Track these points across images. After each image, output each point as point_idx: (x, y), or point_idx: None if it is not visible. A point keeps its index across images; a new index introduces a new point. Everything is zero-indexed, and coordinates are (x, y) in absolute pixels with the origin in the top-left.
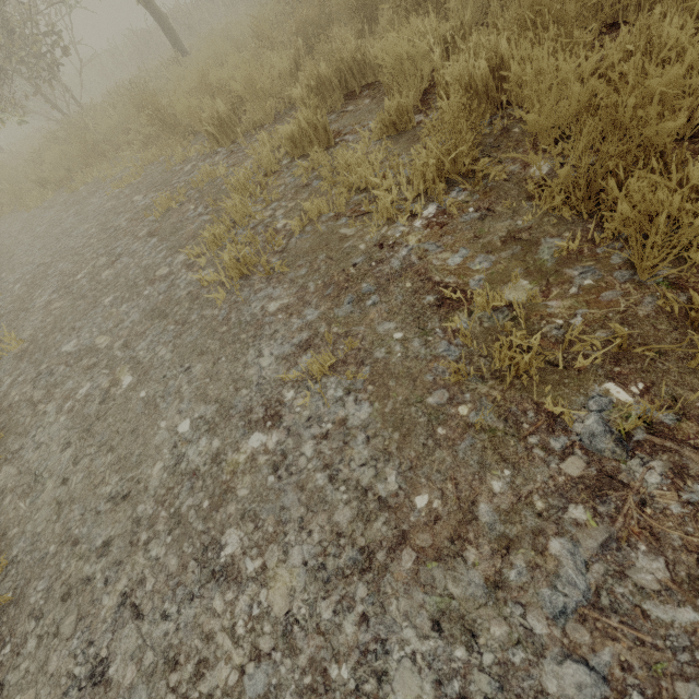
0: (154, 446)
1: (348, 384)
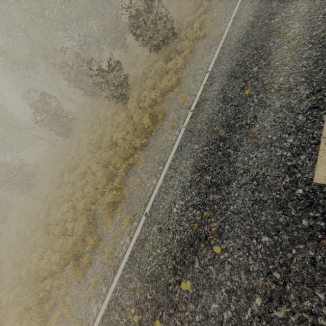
0: None
1: None
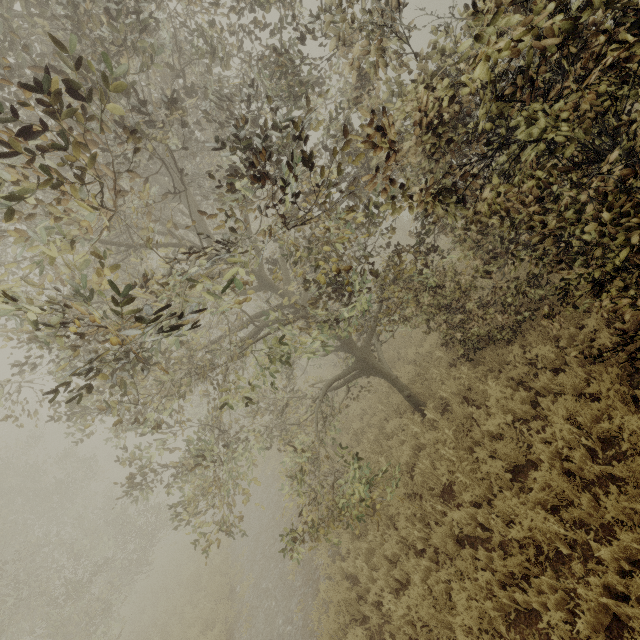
0: (276, 626)
1: (301, 615)
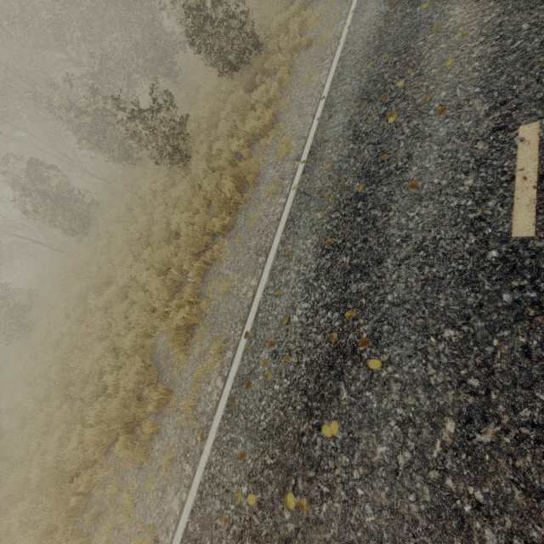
0: None
1: None
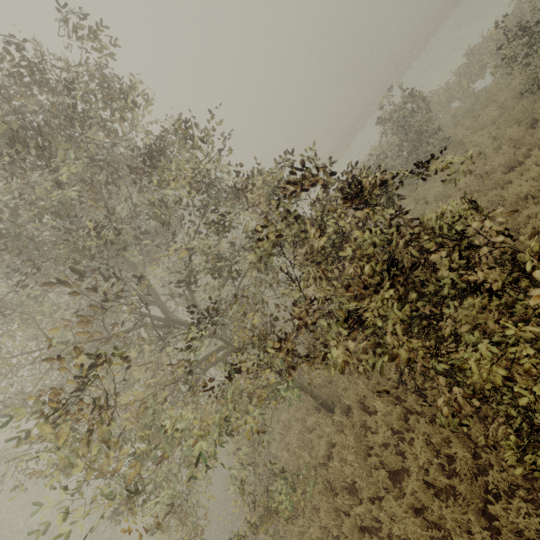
0: None
1: None
